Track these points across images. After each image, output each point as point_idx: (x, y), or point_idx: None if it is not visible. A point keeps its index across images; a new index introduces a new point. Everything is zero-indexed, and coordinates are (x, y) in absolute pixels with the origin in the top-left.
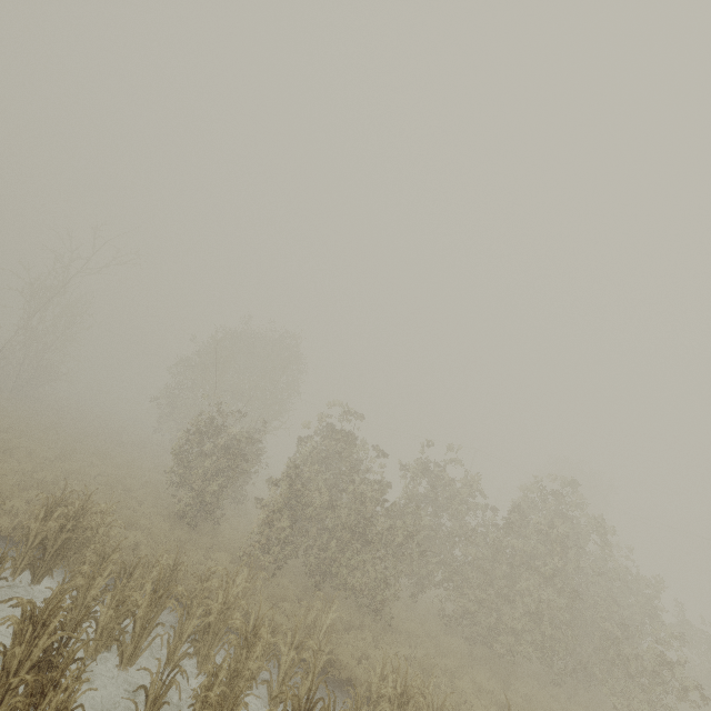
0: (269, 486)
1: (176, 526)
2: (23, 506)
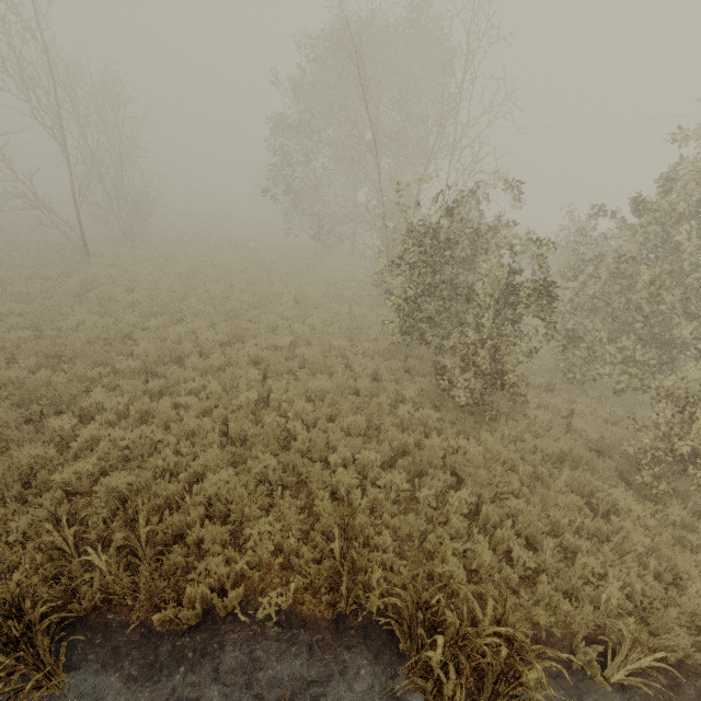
0: (573, 309)
1: (466, 421)
2: (274, 524)
